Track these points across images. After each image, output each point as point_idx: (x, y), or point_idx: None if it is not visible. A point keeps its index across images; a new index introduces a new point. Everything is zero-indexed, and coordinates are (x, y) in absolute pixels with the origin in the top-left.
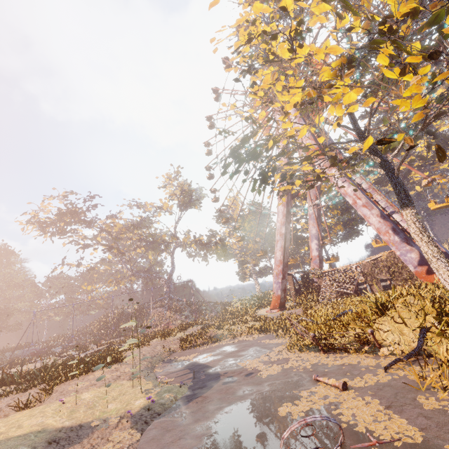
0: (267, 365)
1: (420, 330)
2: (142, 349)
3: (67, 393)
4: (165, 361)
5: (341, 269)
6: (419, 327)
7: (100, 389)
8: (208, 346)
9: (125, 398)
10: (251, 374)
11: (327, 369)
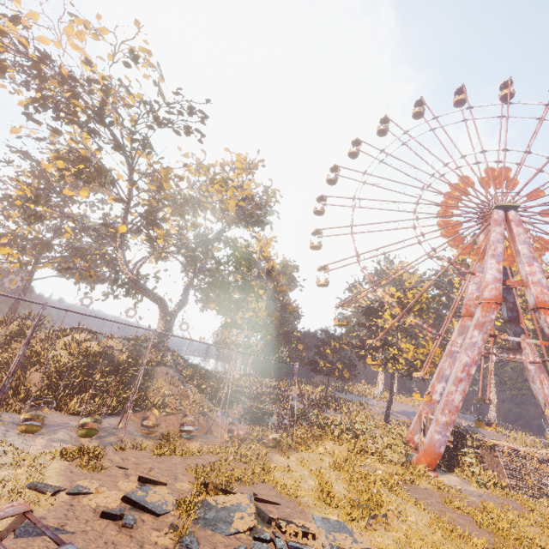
0: None
1: None
2: None
3: None
4: None
5: (522, 451)
6: None
7: None
8: None
9: None
10: None
11: None
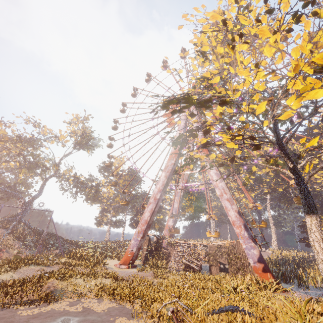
0: None
1: None
2: None
3: None
4: None
5: (192, 244)
6: None
7: None
8: (37, 309)
9: None
10: None
11: None
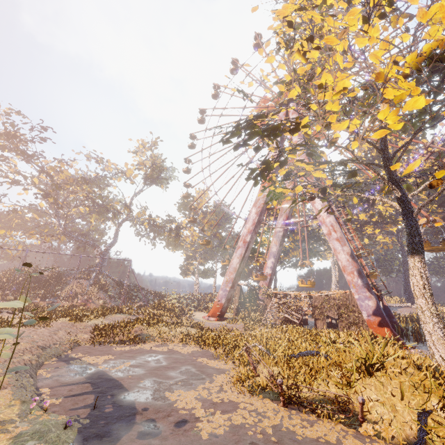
0: (208, 410)
1: (420, 412)
2: (37, 329)
3: None
4: (61, 358)
5: (292, 294)
6: (423, 410)
7: None
8: (128, 347)
9: None
10: (184, 423)
11: (297, 444)
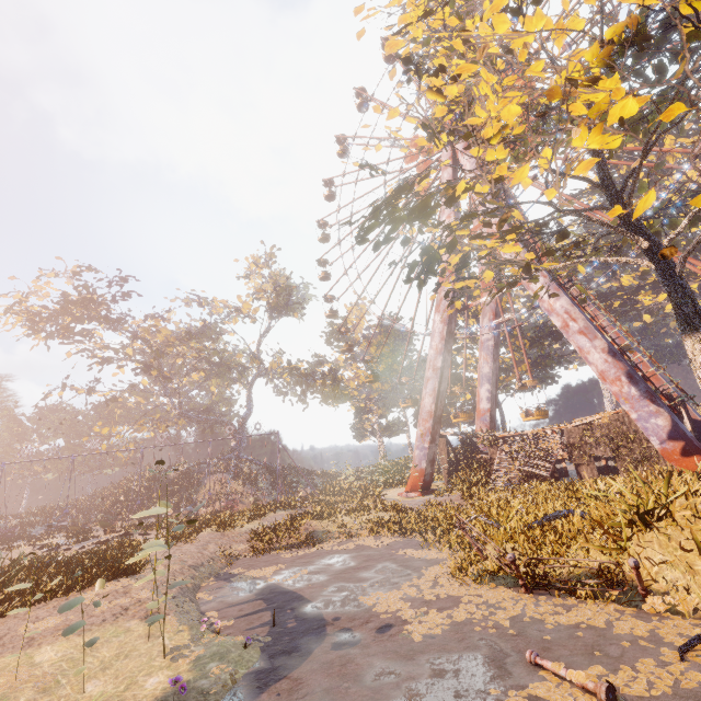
0: (419, 610)
1: None
2: (182, 547)
3: (11, 642)
4: (220, 576)
5: (529, 434)
6: None
7: (80, 640)
8: (301, 551)
9: (128, 666)
10: (389, 628)
11: (546, 634)
